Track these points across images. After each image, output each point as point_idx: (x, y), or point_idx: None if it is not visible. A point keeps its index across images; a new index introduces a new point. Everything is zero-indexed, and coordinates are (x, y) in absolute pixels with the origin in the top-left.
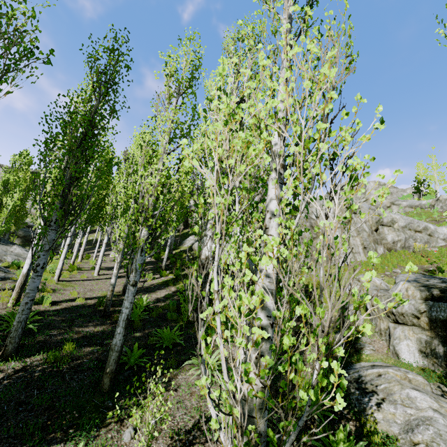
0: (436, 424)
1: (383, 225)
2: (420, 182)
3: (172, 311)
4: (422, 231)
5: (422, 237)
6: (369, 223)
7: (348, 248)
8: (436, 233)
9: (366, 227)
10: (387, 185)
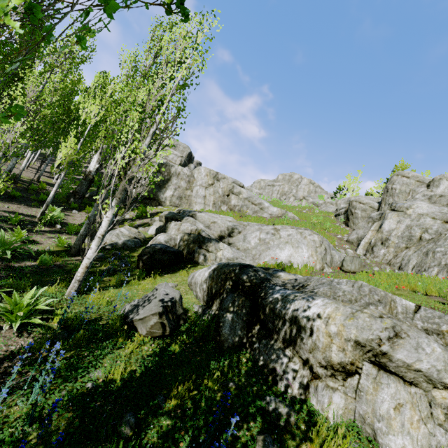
0: (114, 232)
1: (233, 193)
2: (340, 190)
3: (62, 197)
4: (257, 205)
5: (253, 208)
6: (224, 190)
7: (203, 200)
8: (266, 209)
9: (221, 191)
10: (316, 185)
